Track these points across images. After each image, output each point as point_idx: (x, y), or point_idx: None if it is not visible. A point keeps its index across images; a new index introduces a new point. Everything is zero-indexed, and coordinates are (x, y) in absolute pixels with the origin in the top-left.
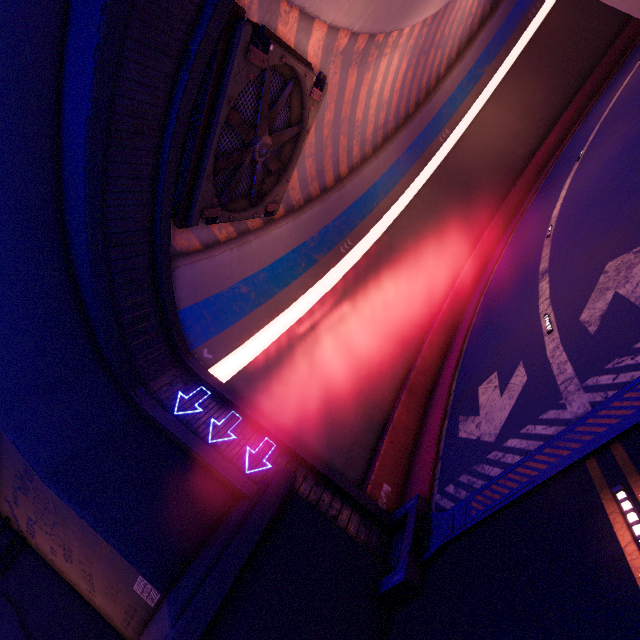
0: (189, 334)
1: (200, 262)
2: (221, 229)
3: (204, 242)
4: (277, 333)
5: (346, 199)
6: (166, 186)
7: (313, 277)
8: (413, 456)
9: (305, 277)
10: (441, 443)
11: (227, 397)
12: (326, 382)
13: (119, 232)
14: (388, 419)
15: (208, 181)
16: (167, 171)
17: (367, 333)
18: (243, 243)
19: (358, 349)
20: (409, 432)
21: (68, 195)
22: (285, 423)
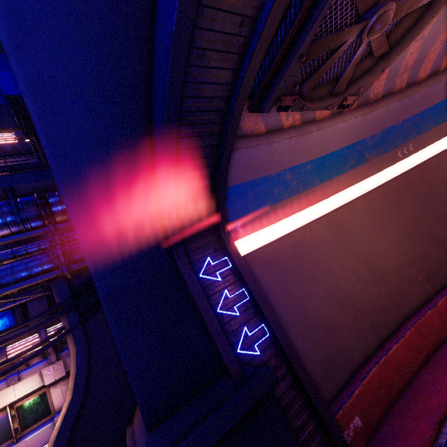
0: (230, 207)
1: (259, 147)
2: (288, 115)
3: (269, 126)
4: (303, 221)
5: (431, 98)
6: (251, 64)
7: (356, 176)
8: (397, 401)
9: (349, 175)
10: (446, 426)
11: (243, 275)
12: (332, 285)
13: (195, 110)
14: (381, 345)
15: (297, 63)
16: (257, 45)
17: (391, 249)
18: (304, 133)
19: (375, 262)
20: (401, 373)
21: (155, 65)
22: (283, 311)
